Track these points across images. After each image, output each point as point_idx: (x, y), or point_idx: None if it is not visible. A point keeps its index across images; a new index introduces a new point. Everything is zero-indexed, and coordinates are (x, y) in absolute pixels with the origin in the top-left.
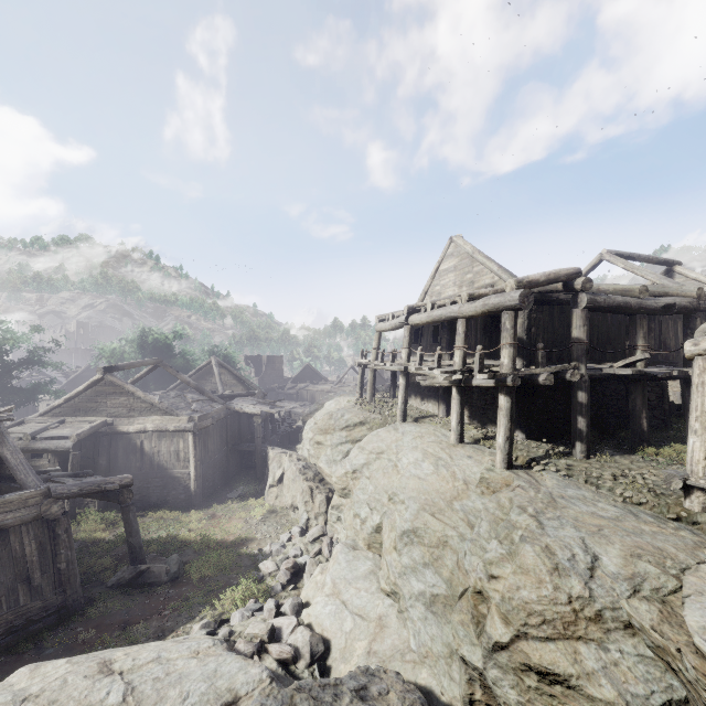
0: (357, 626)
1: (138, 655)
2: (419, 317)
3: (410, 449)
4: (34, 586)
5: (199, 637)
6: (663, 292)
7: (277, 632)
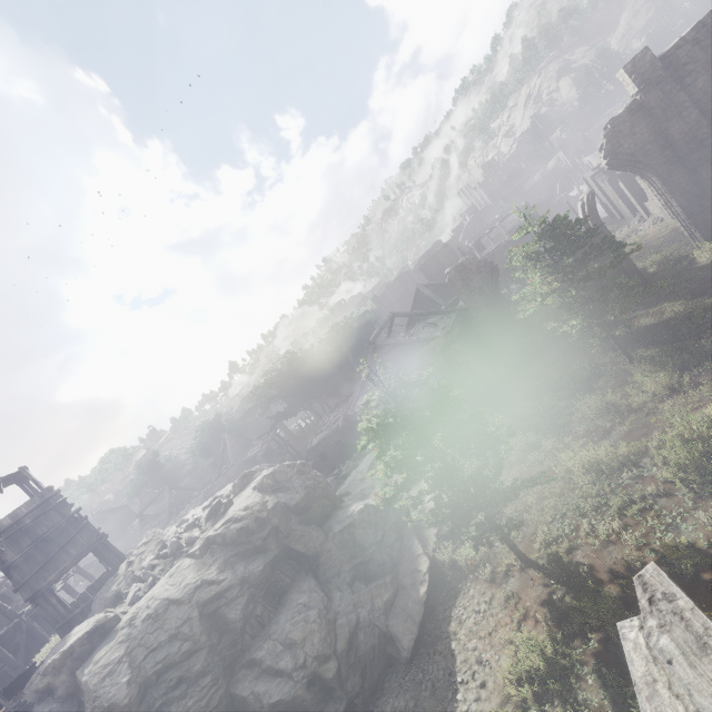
0: None
1: None
2: None
3: None
4: None
5: None
6: None
7: None
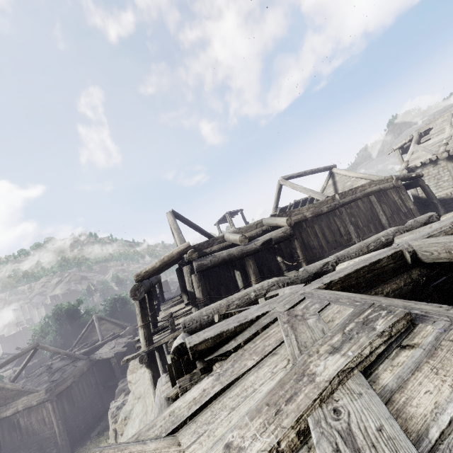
0: None
1: None
2: None
3: (140, 400)
4: None
5: None
6: (275, 224)
7: None
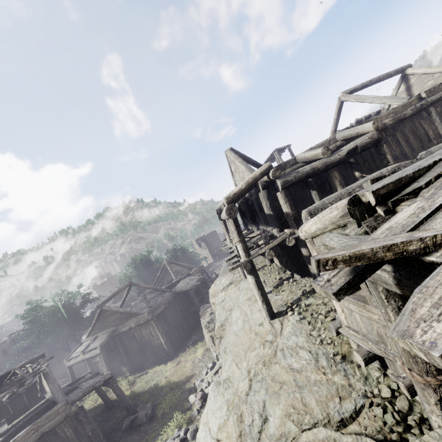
0: None
1: None
2: (221, 216)
3: (236, 309)
4: None
5: None
6: (356, 133)
7: None
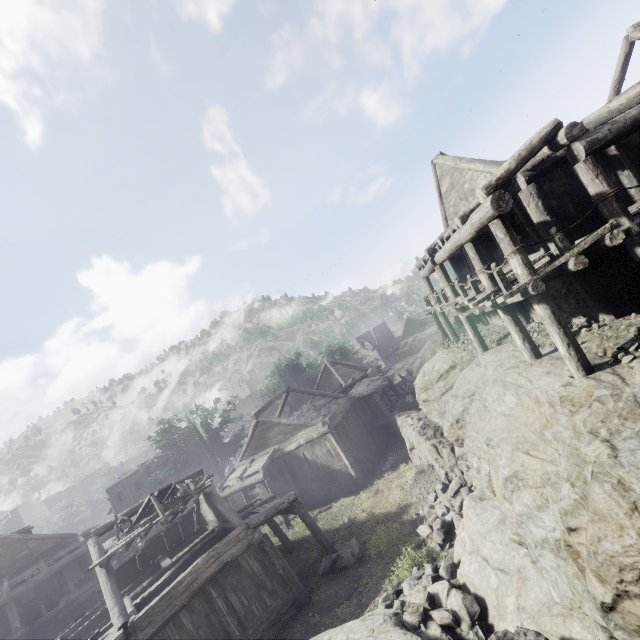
0: (501, 581)
1: (335, 638)
2: (439, 255)
3: (491, 385)
4: (271, 590)
5: (379, 612)
6: None
7: (436, 598)
